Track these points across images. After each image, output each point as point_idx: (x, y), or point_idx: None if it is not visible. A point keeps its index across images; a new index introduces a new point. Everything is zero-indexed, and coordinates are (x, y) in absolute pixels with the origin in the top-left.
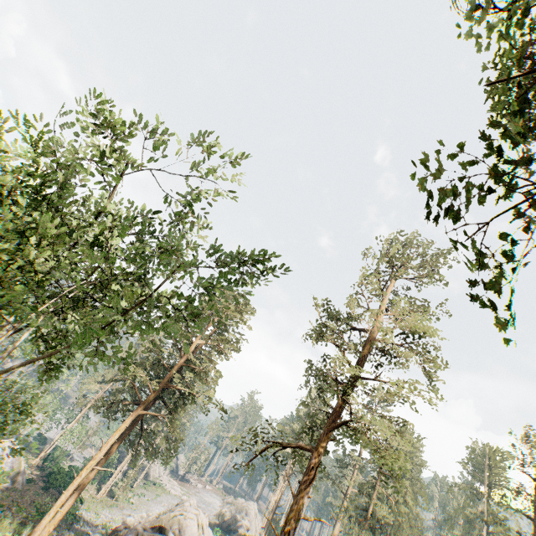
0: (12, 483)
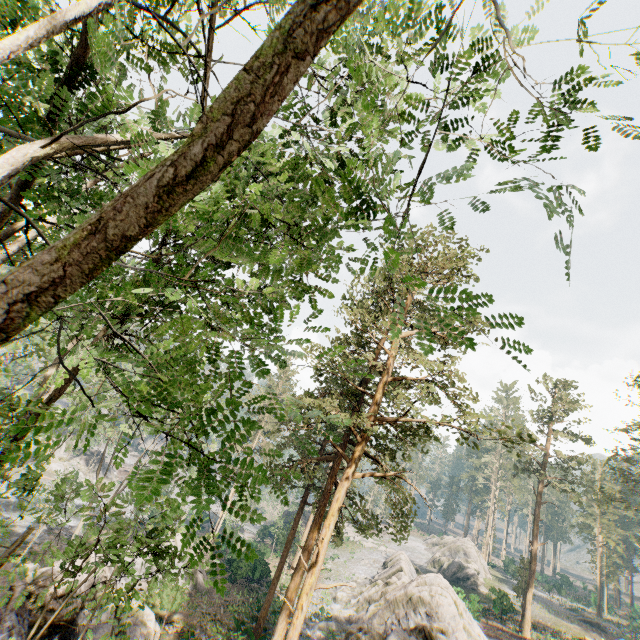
0: (192, 586)
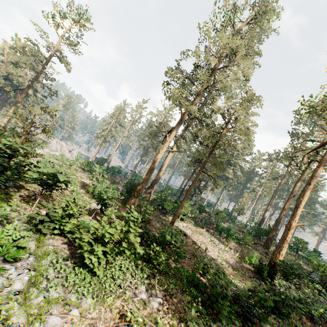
0: None
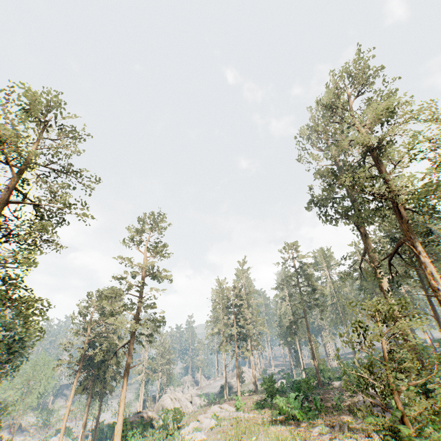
0: None
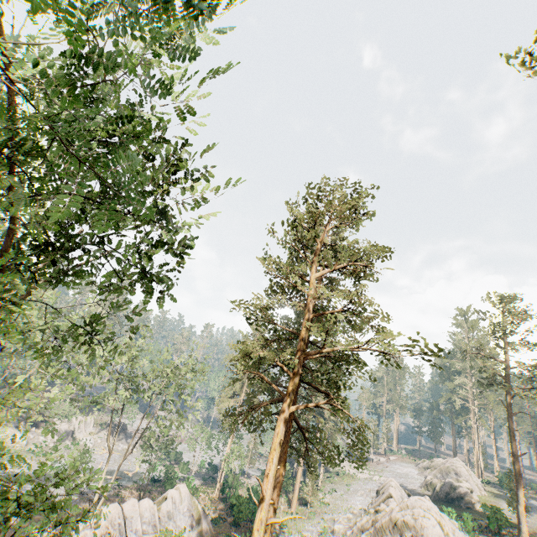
0: (198, 532)
